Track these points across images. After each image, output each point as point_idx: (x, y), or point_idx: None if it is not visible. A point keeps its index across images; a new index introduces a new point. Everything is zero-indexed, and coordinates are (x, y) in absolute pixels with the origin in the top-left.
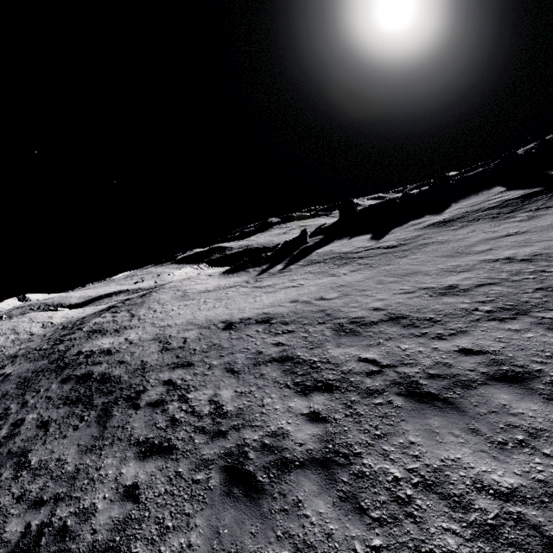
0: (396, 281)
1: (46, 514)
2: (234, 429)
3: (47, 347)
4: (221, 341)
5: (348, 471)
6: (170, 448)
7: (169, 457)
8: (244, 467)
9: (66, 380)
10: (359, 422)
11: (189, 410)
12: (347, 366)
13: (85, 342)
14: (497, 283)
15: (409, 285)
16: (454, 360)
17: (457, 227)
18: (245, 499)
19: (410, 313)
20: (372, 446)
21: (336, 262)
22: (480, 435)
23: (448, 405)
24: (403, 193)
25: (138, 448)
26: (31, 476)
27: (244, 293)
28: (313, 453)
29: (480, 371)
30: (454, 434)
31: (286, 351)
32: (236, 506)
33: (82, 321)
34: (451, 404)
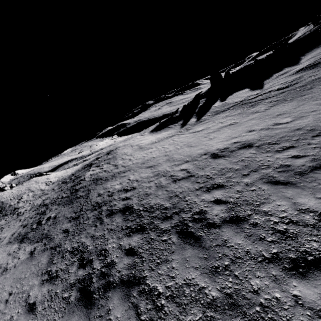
0: None
1: None
2: None
3: (68, 195)
4: (226, 165)
5: None
6: None
7: None
8: None
9: (112, 214)
10: None
11: (286, 221)
12: None
13: (97, 187)
14: None
15: None
16: None
17: None
18: None
19: None
20: None
21: (242, 106)
22: None
23: None
24: (255, 60)
25: (278, 265)
26: (176, 305)
27: (189, 137)
28: None
29: None
30: None
31: (318, 159)
32: None
33: (76, 176)
34: None
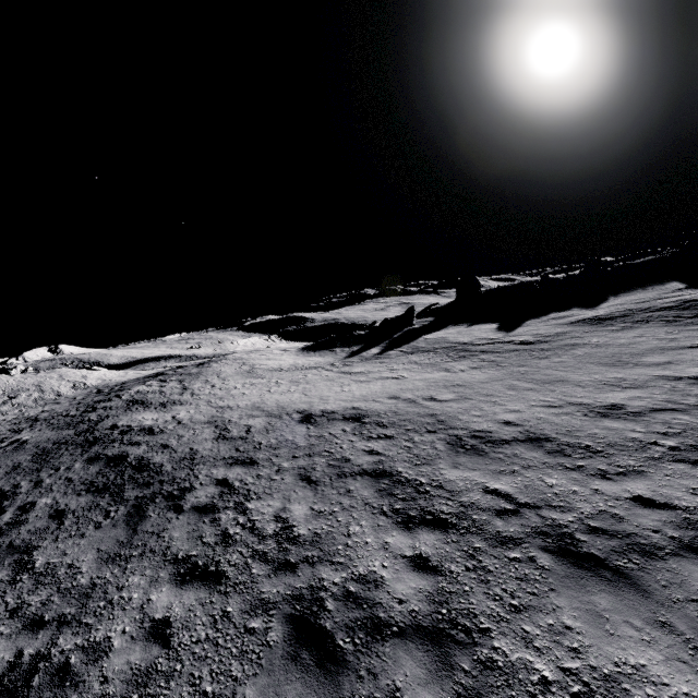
0: (534, 388)
1: (44, 641)
2: (307, 562)
3: (76, 414)
4: (296, 437)
5: (471, 655)
6: (218, 576)
7: (216, 588)
8: (318, 620)
9: (94, 460)
10: (486, 581)
11: (248, 526)
12: (468, 497)
13: (123, 414)
14: (682, 410)
15: (553, 396)
16: (626, 512)
17: (618, 328)
18: (318, 671)
19: (557, 435)
20: (507, 622)
21: (451, 353)
22: (676, 635)
23: (620, 578)
24: (544, 277)
25: (176, 568)
26: (33, 583)
27: (328, 378)
28: (418, 617)
29: (669, 535)
30: (634, 625)
31: (382, 463)
32: (304, 679)
33: (122, 387)
34: (626, 578)
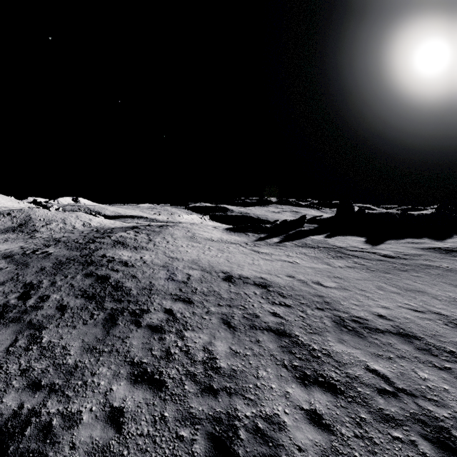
0: (399, 292)
1: (38, 401)
2: (226, 391)
3: (82, 242)
4: (221, 290)
5: None
6: (160, 383)
7: (158, 393)
8: (232, 445)
9: (89, 275)
10: (373, 452)
11: (184, 349)
12: (353, 371)
13: (110, 249)
14: None
15: (415, 302)
16: None
17: None
18: None
19: (424, 335)
20: None
21: (330, 252)
22: None
23: None
24: (404, 211)
25: (131, 369)
26: (39, 353)
27: (243, 252)
28: None
29: None
30: None
31: (283, 325)
32: None
33: (111, 231)
34: None
